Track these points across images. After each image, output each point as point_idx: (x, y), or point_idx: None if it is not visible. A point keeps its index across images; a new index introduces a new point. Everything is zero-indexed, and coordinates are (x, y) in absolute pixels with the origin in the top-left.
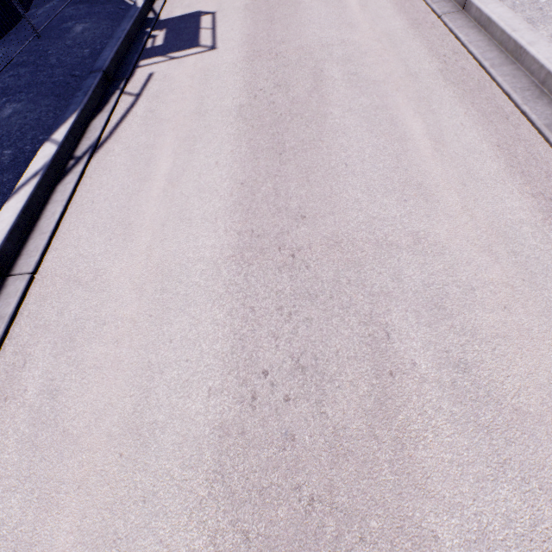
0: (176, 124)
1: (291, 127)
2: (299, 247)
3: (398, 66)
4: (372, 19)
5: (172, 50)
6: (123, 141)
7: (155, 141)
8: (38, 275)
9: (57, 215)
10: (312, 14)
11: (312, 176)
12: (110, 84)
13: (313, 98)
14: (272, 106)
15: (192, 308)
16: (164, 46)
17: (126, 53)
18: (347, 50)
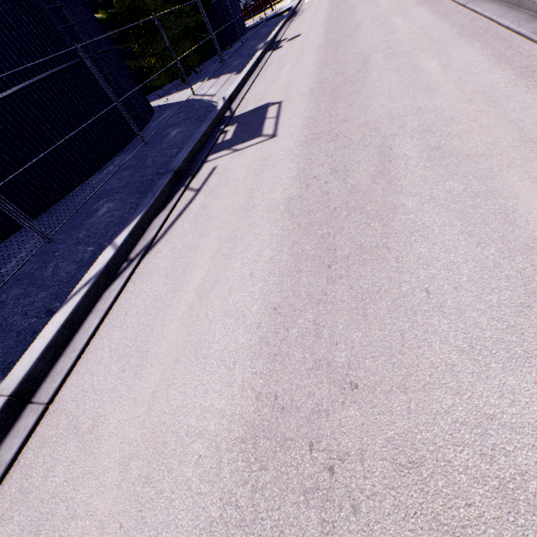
0: (222, 222)
1: (347, 225)
2: (343, 453)
3: (506, 131)
4: (458, 77)
5: (237, 142)
6: (172, 241)
7: (199, 241)
8: (52, 406)
9: (92, 328)
10: (381, 85)
11: (372, 307)
12: (179, 181)
13: (378, 185)
14: (326, 197)
15: (170, 534)
16: (231, 139)
17: (199, 150)
18: (424, 119)
